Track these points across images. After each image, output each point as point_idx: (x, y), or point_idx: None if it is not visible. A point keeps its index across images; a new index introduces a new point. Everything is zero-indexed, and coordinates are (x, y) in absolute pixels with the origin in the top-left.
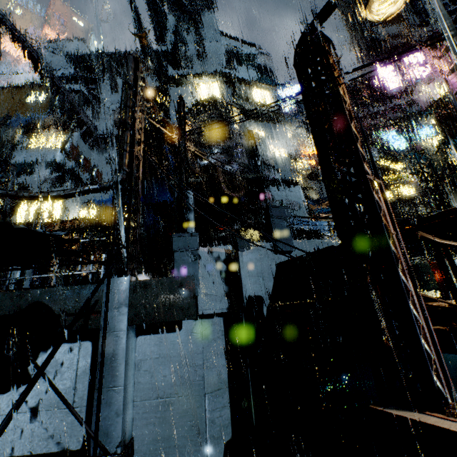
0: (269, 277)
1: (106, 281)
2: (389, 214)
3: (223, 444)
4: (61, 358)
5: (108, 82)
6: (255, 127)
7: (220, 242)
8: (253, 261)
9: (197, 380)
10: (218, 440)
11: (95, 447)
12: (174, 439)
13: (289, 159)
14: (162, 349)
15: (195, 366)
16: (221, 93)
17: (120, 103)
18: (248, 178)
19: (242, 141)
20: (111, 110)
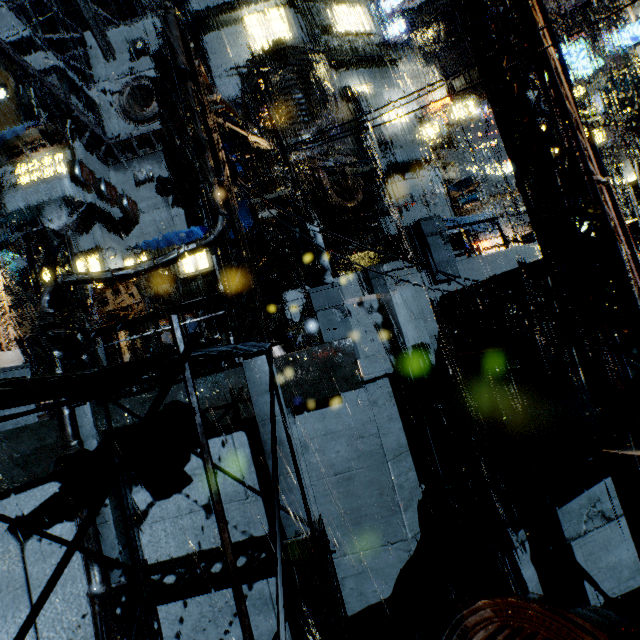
0: (432, 316)
1: (244, 364)
2: (620, 224)
3: (416, 504)
4: (217, 454)
5: (94, 41)
6: (352, 80)
7: (335, 272)
8: (409, 301)
9: (375, 449)
10: (409, 502)
11: (313, 532)
12: (364, 509)
13: (413, 125)
14: (327, 425)
15: (369, 436)
16: (286, 26)
17: (124, 77)
18: (363, 173)
19: (341, 112)
20: (114, 92)
